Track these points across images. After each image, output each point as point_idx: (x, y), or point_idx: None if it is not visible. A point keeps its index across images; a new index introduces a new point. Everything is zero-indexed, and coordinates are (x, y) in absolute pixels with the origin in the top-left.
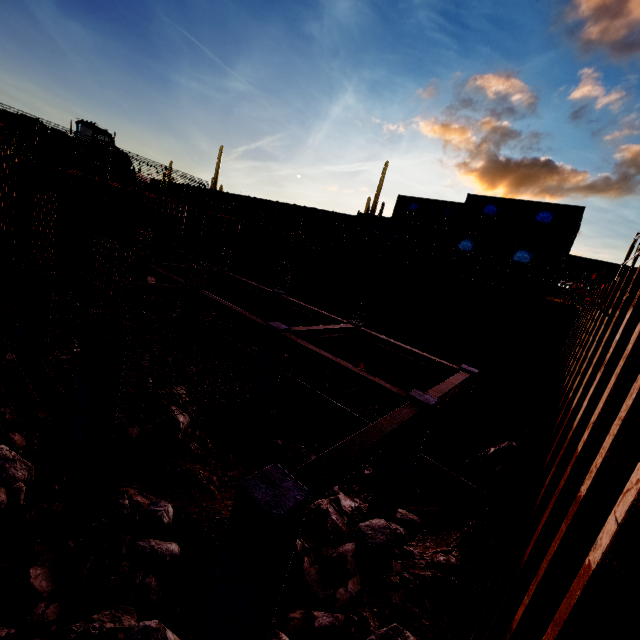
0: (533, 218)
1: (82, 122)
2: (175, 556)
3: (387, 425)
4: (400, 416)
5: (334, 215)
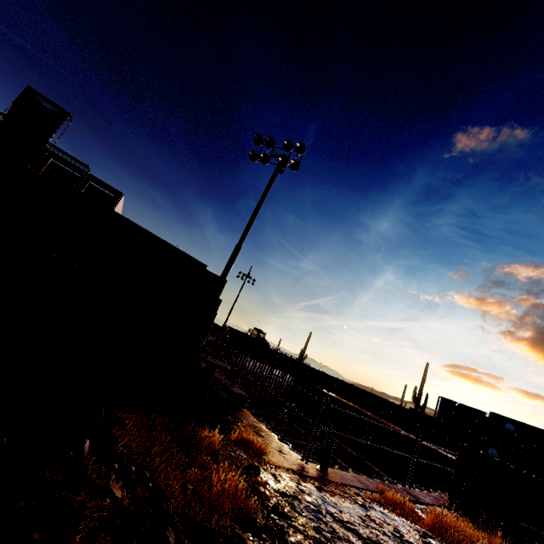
0: None
1: (255, 328)
2: None
3: None
4: None
5: (393, 404)
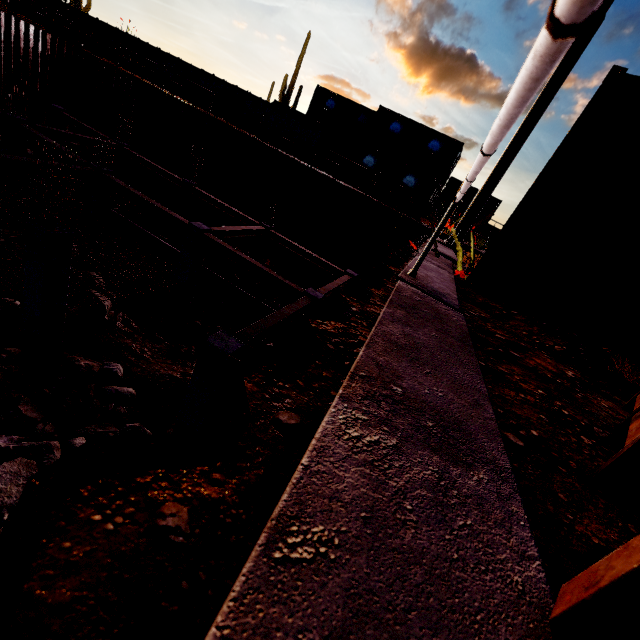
0: (426, 145)
1: None
2: (134, 395)
3: (289, 311)
4: (298, 306)
5: (248, 96)
